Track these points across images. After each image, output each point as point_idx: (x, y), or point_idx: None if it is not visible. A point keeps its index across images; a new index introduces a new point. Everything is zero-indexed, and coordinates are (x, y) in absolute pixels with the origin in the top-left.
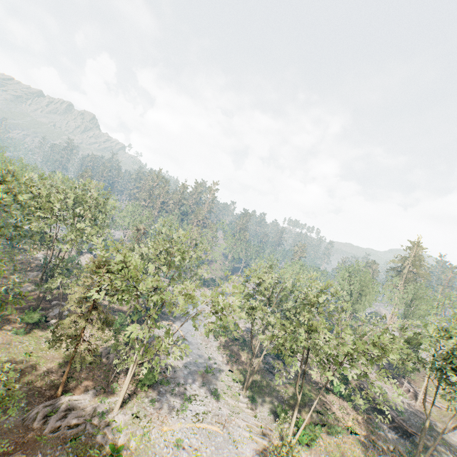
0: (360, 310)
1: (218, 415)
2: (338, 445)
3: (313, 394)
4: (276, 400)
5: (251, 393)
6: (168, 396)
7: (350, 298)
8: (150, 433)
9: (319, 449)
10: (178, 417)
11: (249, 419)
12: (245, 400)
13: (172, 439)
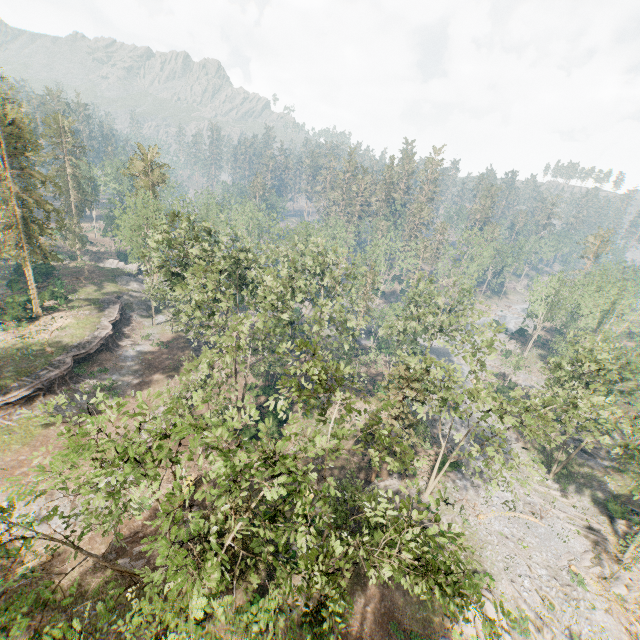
0: None
1: (529, 503)
2: None
3: None
4: (597, 489)
5: (559, 477)
6: (468, 480)
7: None
8: (467, 520)
9: None
10: (487, 504)
11: (567, 510)
12: (554, 486)
13: (491, 528)
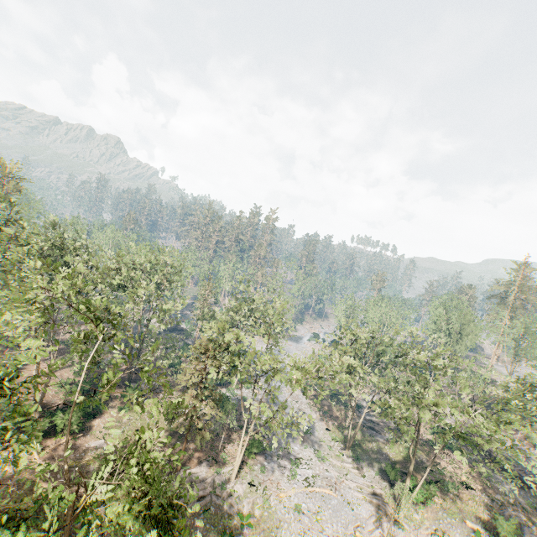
0: (461, 351)
1: (327, 477)
2: (455, 502)
3: (419, 449)
4: (381, 458)
5: (354, 452)
6: (275, 462)
7: (448, 338)
8: (269, 500)
9: (435, 507)
10: (289, 482)
11: (358, 480)
12: (349, 460)
13: (290, 505)
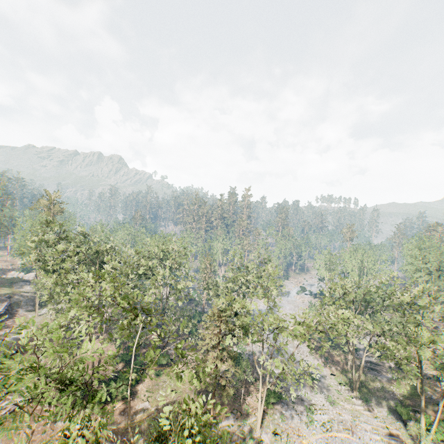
0: None
1: (342, 421)
2: None
3: (425, 386)
4: (389, 398)
5: (361, 394)
6: (291, 410)
7: (429, 276)
8: None
9: None
10: (308, 428)
11: (371, 421)
12: (359, 402)
13: None
